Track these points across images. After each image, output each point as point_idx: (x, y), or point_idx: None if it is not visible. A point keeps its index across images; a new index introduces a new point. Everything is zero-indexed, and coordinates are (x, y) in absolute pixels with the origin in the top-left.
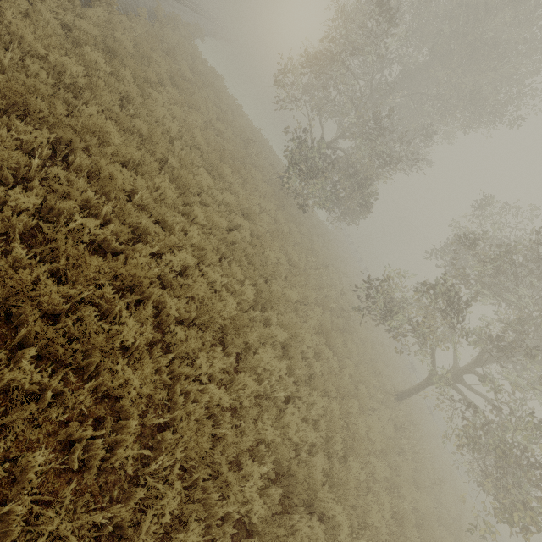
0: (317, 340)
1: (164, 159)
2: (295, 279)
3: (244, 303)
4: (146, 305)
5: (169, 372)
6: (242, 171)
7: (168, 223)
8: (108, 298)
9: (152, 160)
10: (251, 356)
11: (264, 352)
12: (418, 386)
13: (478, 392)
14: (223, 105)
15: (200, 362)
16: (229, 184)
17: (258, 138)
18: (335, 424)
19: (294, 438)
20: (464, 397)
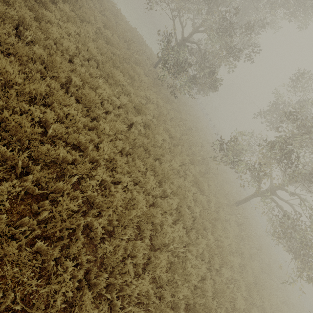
0: (193, 190)
1: (68, 79)
2: (176, 151)
3: (148, 188)
4: (77, 231)
5: (106, 283)
6: (130, 71)
7: (82, 143)
8: (42, 249)
9: (57, 86)
10: (159, 230)
11: (166, 221)
12: (249, 197)
13: (285, 200)
14: (107, 12)
15: (128, 267)
16: (122, 84)
17: (136, 37)
18: (213, 252)
19: (194, 282)
20: (277, 204)
